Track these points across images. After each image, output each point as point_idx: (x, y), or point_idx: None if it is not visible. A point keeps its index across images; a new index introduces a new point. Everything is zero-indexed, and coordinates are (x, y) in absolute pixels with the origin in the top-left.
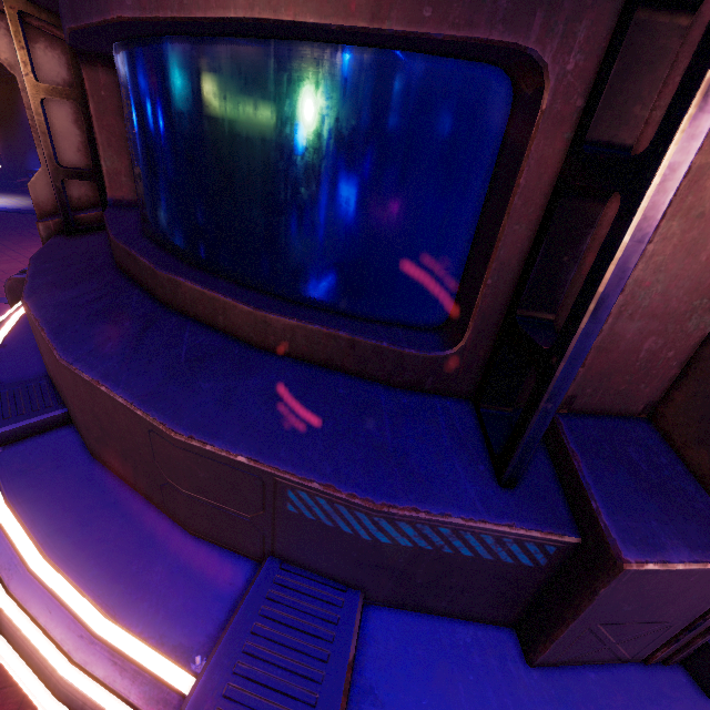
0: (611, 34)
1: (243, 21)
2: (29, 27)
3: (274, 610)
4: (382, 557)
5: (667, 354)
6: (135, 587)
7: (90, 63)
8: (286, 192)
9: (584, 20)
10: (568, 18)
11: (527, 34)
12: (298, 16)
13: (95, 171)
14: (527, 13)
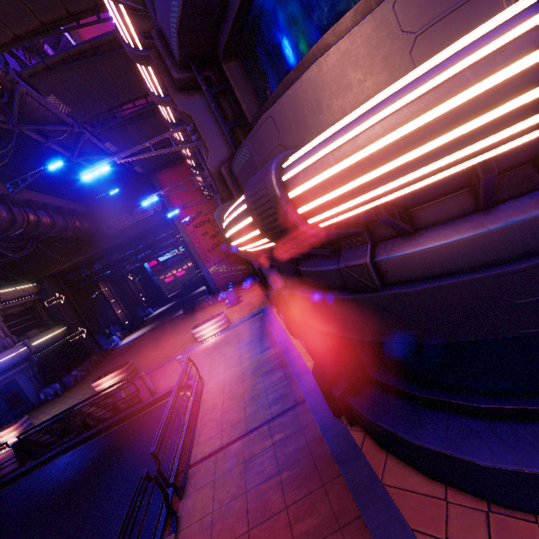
0: None
1: None
2: (191, 92)
3: None
4: None
5: None
6: None
7: (227, 64)
8: None
9: None
10: None
11: None
12: None
13: (240, 116)
14: None
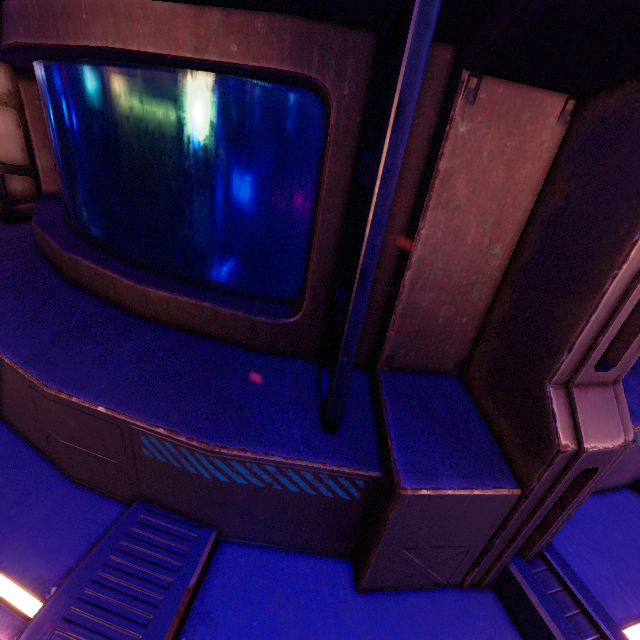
0: (372, 69)
1: (103, 49)
2: None
3: (130, 545)
4: (225, 495)
5: (461, 320)
6: (10, 528)
7: (25, 78)
8: (161, 186)
9: (350, 58)
10: (338, 56)
11: (309, 67)
12: (142, 47)
13: (32, 168)
14: (307, 52)
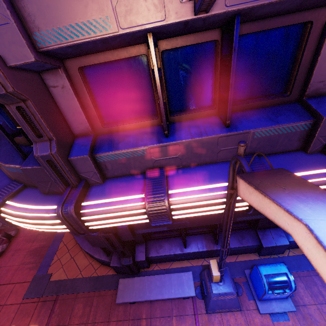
0: None
1: None
2: None
3: (8, 186)
4: (16, 175)
5: None
6: None
7: None
8: None
9: None
10: None
11: None
12: None
13: None
14: None
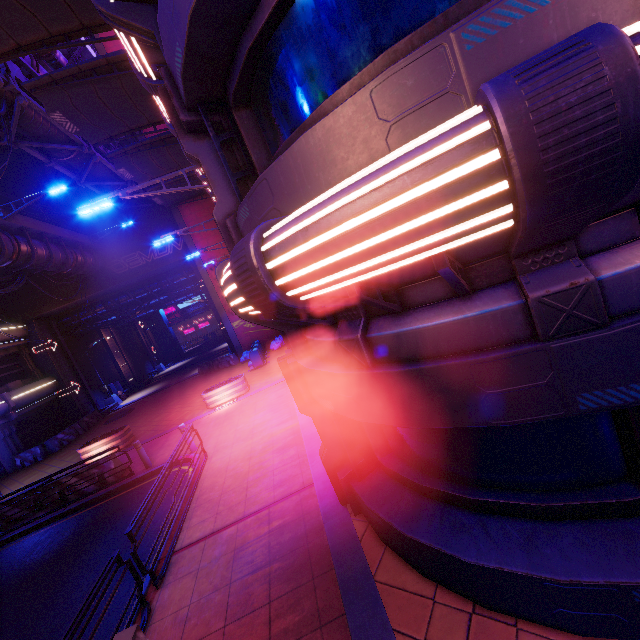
0: None
1: None
2: (200, 135)
3: None
4: (538, 29)
5: None
6: None
7: (238, 111)
8: None
9: None
10: None
11: None
12: None
13: (250, 168)
14: None
